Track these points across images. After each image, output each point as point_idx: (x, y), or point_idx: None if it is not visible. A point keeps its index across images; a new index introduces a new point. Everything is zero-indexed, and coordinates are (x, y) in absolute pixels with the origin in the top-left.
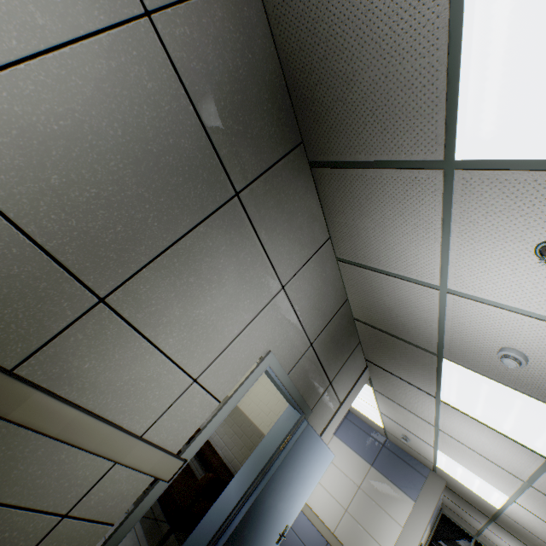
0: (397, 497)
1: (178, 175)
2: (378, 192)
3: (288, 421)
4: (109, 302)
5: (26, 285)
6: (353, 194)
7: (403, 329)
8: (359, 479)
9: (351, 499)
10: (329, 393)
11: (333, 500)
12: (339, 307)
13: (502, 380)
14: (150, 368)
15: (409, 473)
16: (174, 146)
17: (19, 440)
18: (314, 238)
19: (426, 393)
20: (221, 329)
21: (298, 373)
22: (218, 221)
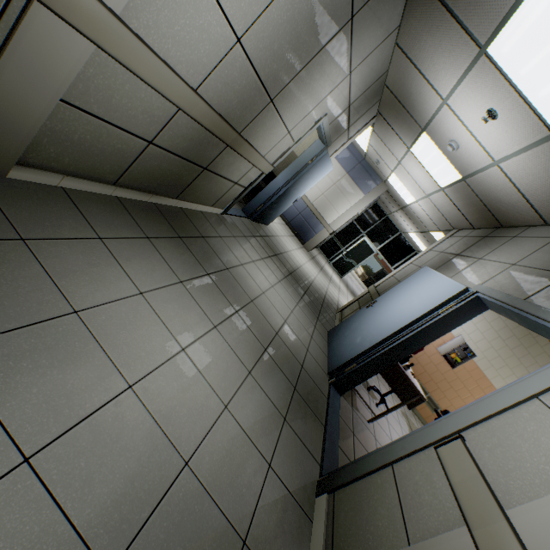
0: (355, 192)
1: (326, 20)
2: (445, 30)
3: (316, 150)
4: (273, 101)
5: (253, 100)
6: (431, 17)
7: (412, 108)
8: (336, 180)
9: (327, 189)
10: (345, 134)
11: (317, 188)
12: (379, 78)
13: (443, 153)
14: (276, 129)
15: (368, 181)
16: (331, 1)
17: (234, 158)
18: (387, 31)
19: (405, 145)
20: (309, 106)
21: (334, 124)
22: (334, 41)
